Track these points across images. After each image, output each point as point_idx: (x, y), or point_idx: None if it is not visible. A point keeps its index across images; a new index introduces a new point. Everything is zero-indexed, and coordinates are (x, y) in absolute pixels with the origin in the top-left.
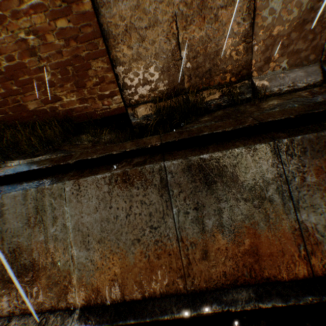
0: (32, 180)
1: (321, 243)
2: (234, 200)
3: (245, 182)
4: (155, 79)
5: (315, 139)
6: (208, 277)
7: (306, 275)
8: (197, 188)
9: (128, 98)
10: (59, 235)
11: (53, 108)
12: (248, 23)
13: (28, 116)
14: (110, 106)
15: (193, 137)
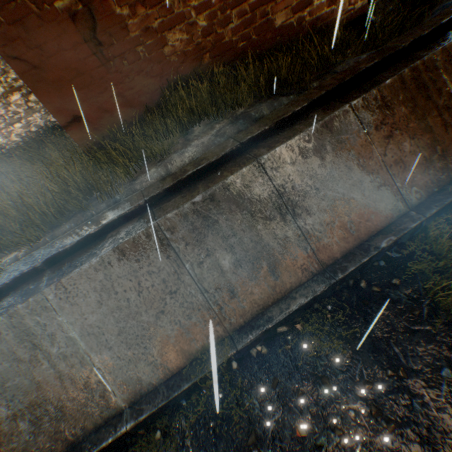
0: (375, 76)
1: None
2: None
3: None
4: None
5: None
6: None
7: None
8: None
9: None
10: (447, 104)
11: (300, 21)
12: None
13: (270, 41)
14: (354, 7)
15: None
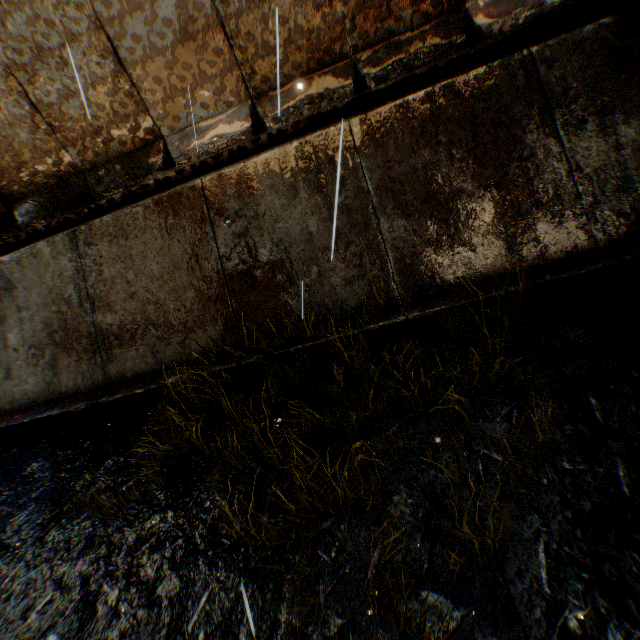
0: None
1: (117, 347)
2: (36, 307)
3: (47, 284)
4: (31, 159)
5: (114, 222)
6: (13, 399)
7: (103, 385)
8: (1, 297)
9: (10, 191)
10: None
11: None
12: (112, 60)
13: None
14: None
15: (21, 236)
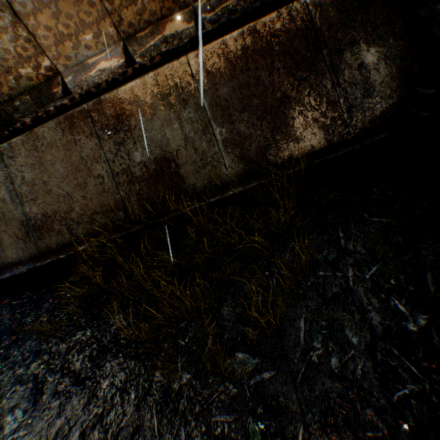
0: None
1: (44, 228)
2: None
3: None
4: None
5: (27, 140)
6: None
7: (38, 255)
8: None
9: None
10: None
11: None
12: (9, 13)
13: None
14: None
15: None
